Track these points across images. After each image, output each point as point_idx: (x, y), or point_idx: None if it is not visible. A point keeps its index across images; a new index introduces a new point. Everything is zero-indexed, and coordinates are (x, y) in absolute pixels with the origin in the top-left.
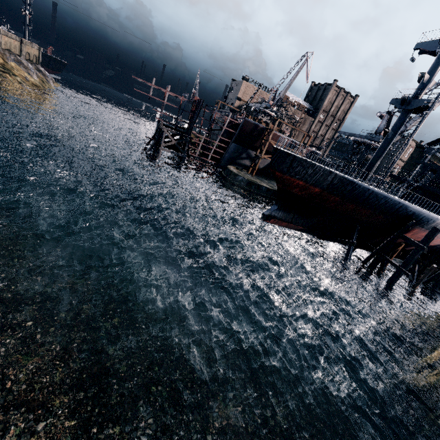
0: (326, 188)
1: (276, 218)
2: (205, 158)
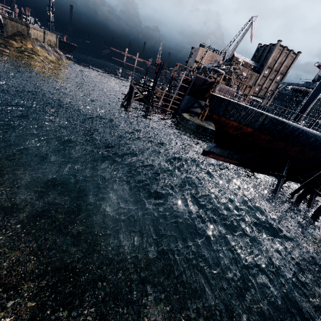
0: (257, 128)
1: (214, 153)
2: (165, 108)
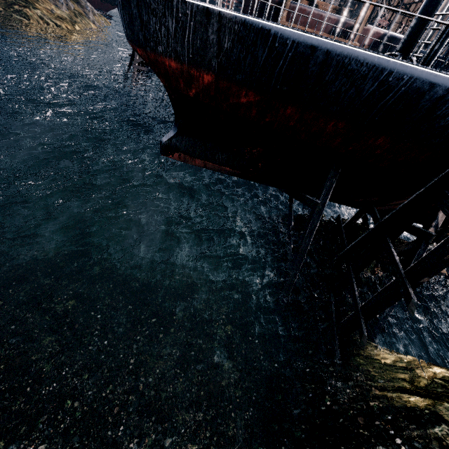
0: (218, 68)
1: (179, 150)
2: None
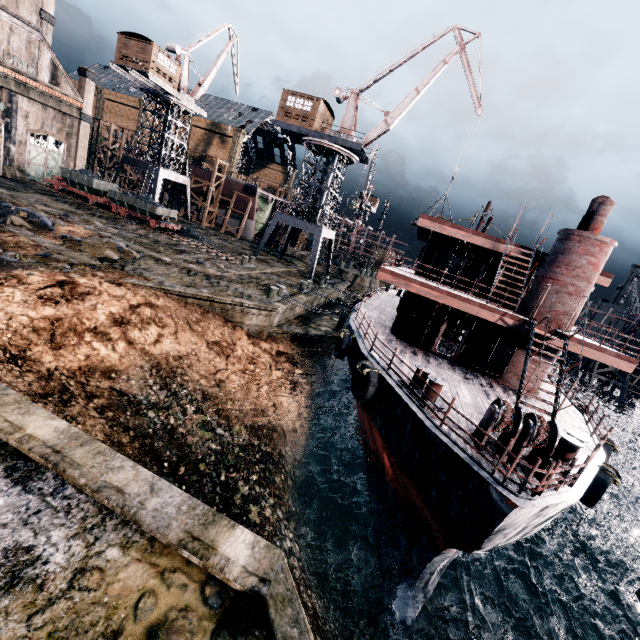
0: None
1: None
2: None
